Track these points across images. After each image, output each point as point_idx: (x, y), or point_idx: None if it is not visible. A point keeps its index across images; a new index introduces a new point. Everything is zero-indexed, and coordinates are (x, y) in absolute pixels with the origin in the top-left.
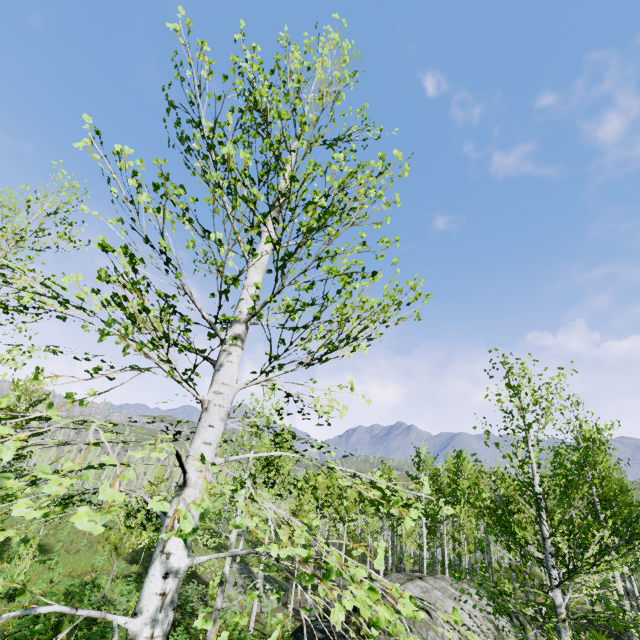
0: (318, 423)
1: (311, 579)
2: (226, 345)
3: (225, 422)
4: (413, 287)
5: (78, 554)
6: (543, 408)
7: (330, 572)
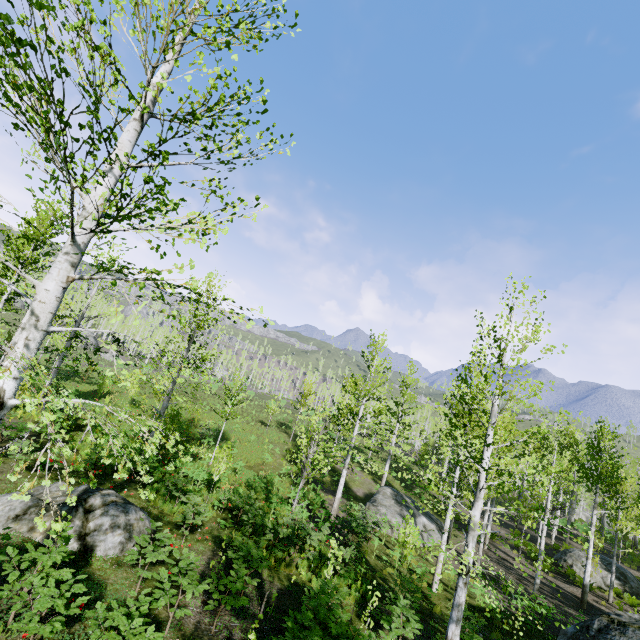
0: None
1: None
2: None
3: None
4: None
5: (248, 445)
6: None
7: None
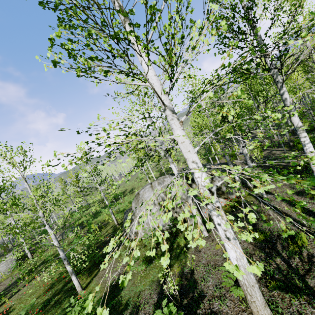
0: None
1: None
2: None
3: None
4: None
5: (140, 186)
6: None
7: None
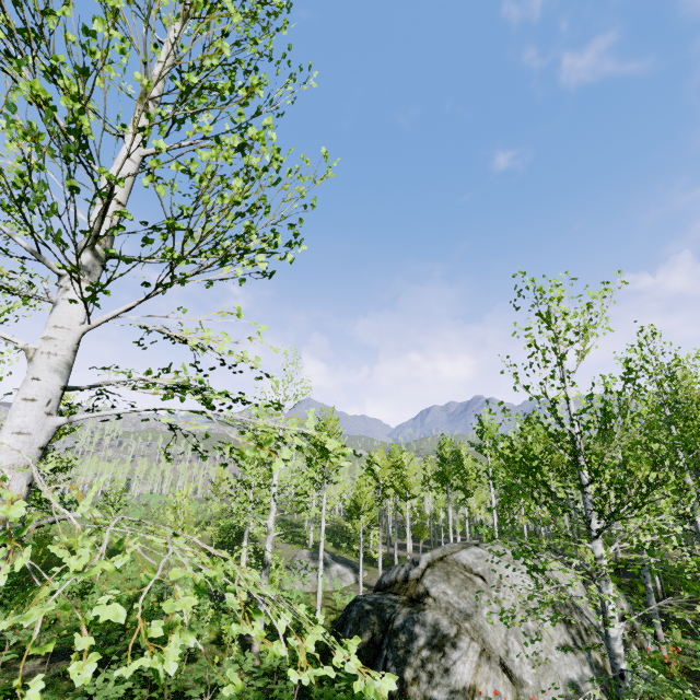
0: (256, 377)
1: (2, 539)
2: (63, 280)
3: (64, 374)
4: (258, 138)
5: (154, 553)
6: (577, 333)
7: (26, 527)
